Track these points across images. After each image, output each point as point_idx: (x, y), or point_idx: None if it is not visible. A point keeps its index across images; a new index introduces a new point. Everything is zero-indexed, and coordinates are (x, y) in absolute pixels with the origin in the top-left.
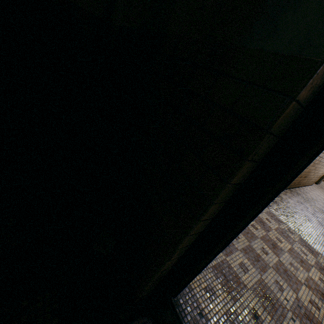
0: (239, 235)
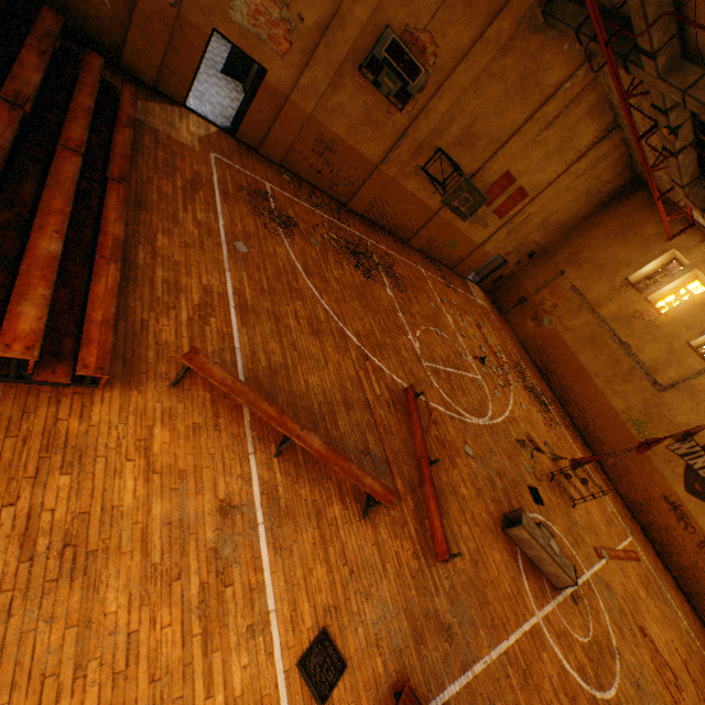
0: (201, 79)
